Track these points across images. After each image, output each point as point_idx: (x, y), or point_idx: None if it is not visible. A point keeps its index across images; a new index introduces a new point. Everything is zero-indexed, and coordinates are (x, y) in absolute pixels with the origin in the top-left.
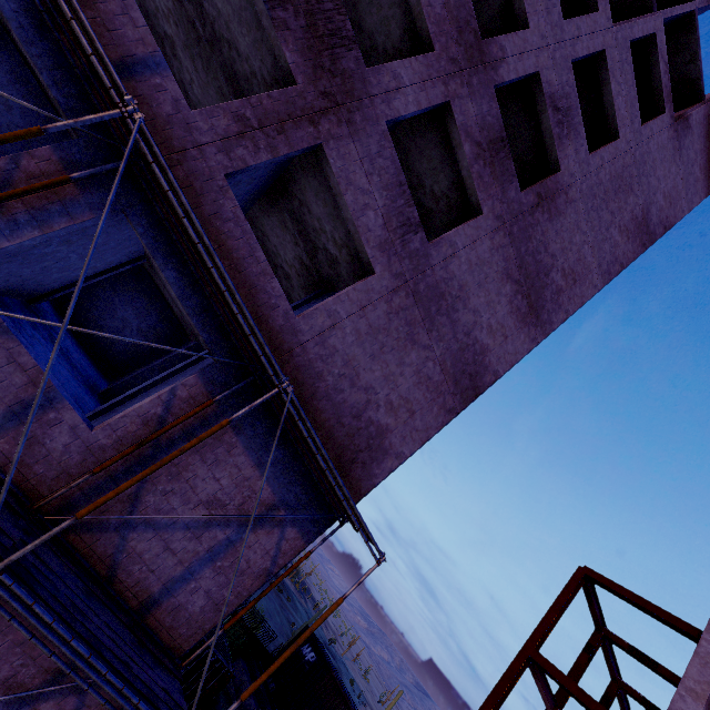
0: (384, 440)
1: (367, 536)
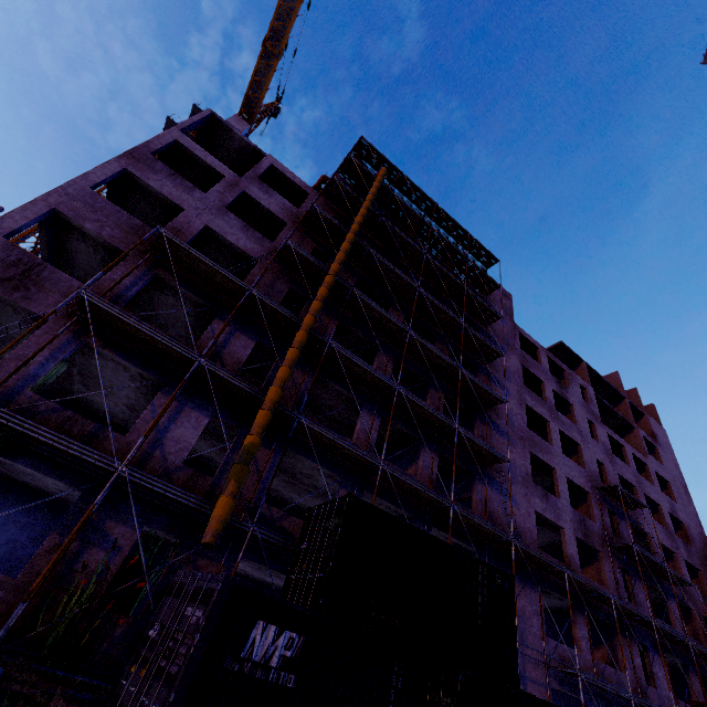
0: None
1: None
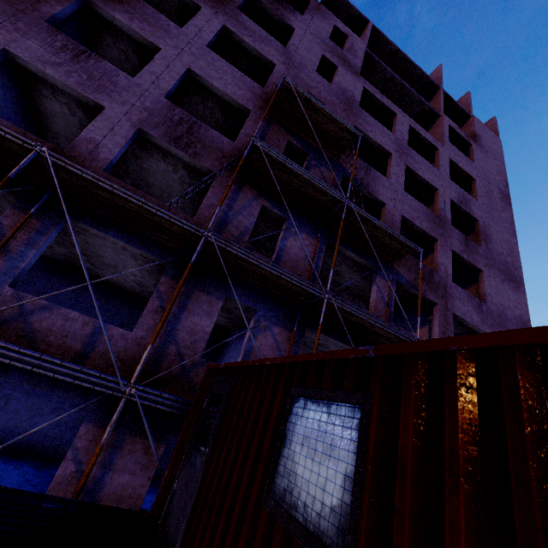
0: None
1: None
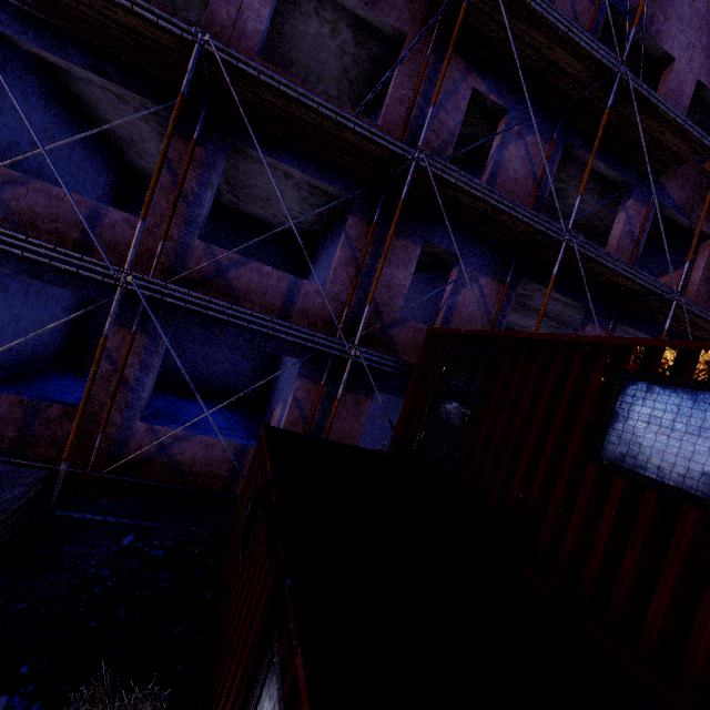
0: None
1: None
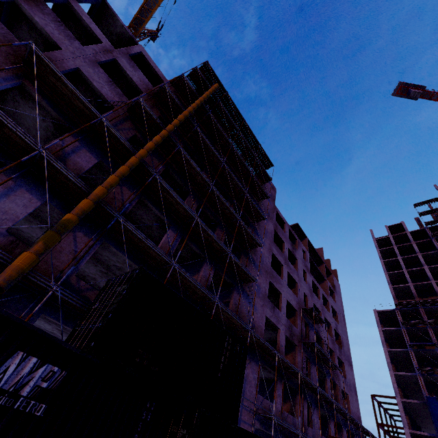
0: (359, 417)
1: (374, 437)
